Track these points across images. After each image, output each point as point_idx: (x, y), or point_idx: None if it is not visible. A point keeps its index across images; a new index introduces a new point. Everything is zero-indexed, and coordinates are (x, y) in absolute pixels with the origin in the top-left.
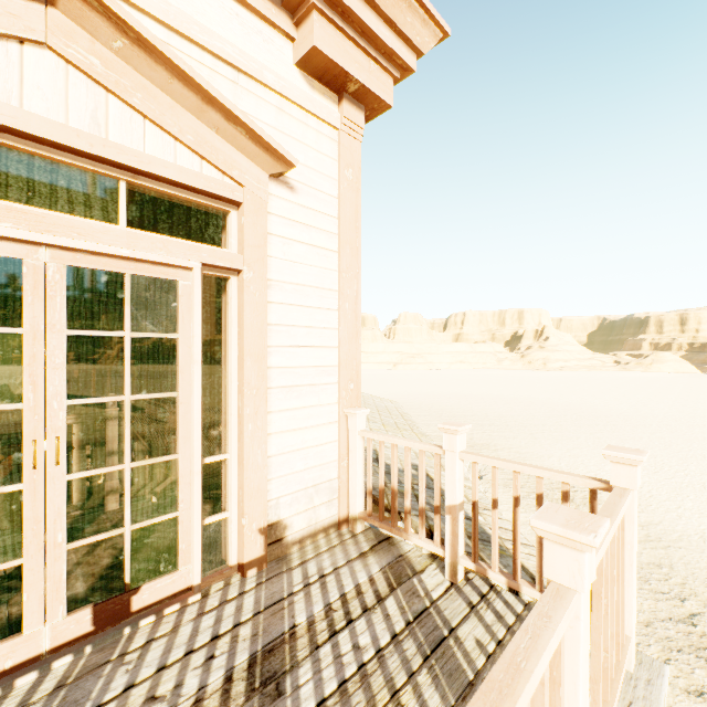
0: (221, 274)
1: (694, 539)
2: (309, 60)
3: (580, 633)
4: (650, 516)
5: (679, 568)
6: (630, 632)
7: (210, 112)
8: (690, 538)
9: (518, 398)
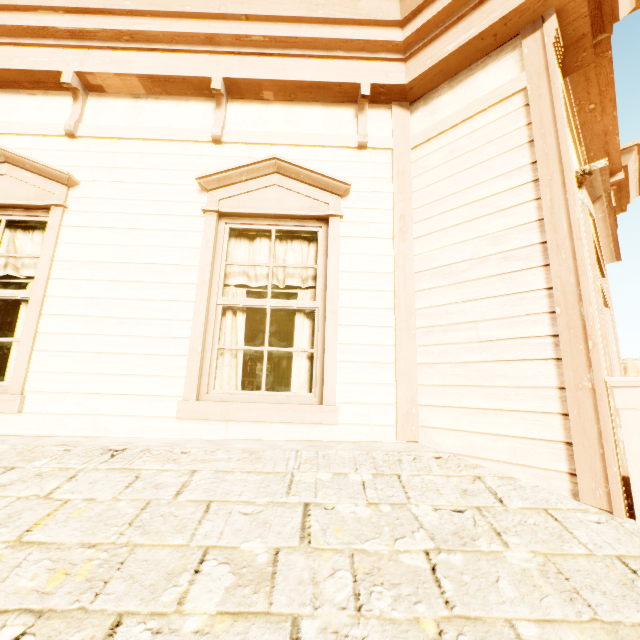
0: None
1: None
2: None
3: None
4: None
5: None
6: None
7: (607, 238)
8: None
9: None
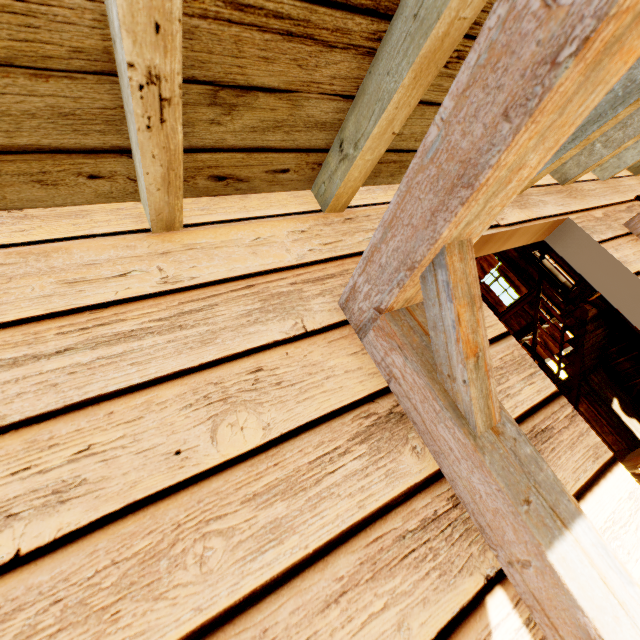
0: None
1: None
2: None
3: None
4: None
5: None
6: None
7: None
8: None
9: None
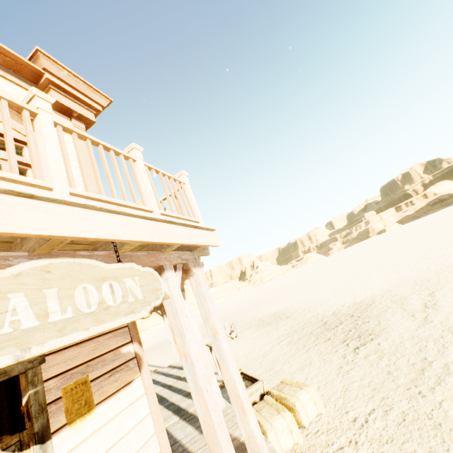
0: (23, 167)
1: (326, 302)
2: (53, 104)
3: (139, 165)
4: (310, 305)
5: (321, 312)
6: (199, 219)
7: (10, 111)
8: (324, 302)
9: (251, 298)
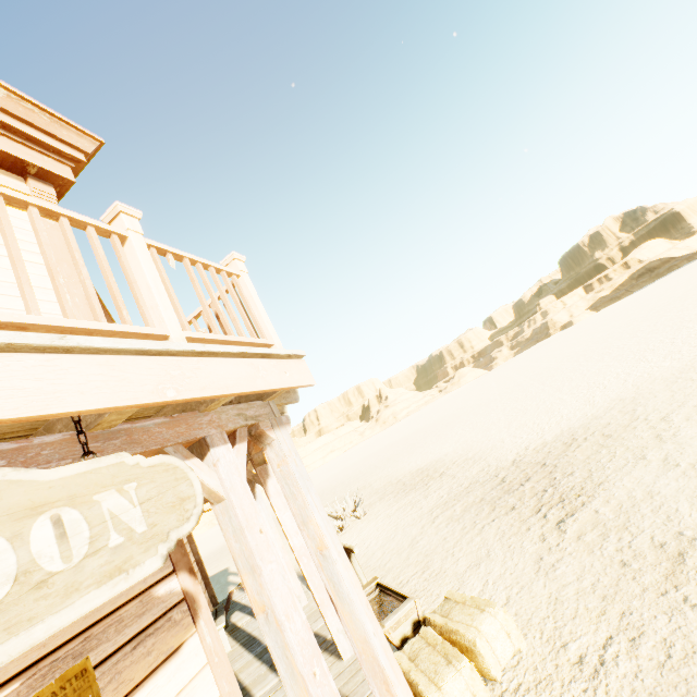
0: None
1: (498, 445)
2: None
3: (134, 246)
4: (474, 451)
5: (493, 463)
6: (272, 338)
7: None
8: (496, 446)
9: (382, 447)
